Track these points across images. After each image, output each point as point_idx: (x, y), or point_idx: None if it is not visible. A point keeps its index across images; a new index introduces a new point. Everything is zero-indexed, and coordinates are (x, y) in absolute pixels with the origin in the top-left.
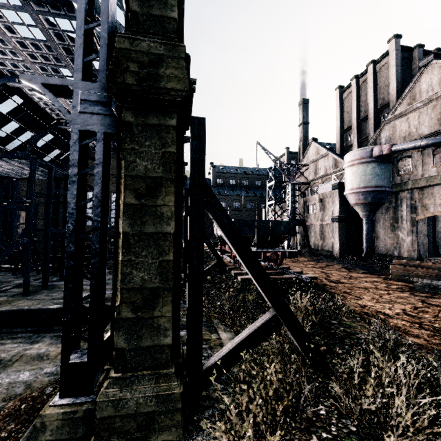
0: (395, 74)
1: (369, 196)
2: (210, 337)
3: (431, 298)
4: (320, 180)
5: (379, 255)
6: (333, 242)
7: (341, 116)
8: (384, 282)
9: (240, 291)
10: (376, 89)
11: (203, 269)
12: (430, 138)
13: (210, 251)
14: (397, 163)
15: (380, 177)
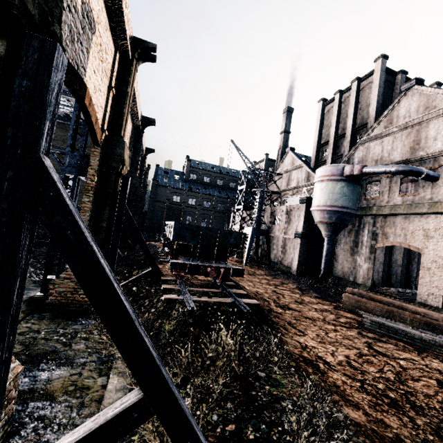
0: (376, 95)
1: (334, 216)
2: (93, 384)
3: (378, 342)
4: (291, 192)
5: (335, 277)
6: (293, 259)
7: (320, 130)
8: (334, 313)
9: (160, 314)
10: (357, 108)
11: (4, 319)
12: (401, 165)
13: (145, 256)
14: (365, 186)
15: (347, 198)
